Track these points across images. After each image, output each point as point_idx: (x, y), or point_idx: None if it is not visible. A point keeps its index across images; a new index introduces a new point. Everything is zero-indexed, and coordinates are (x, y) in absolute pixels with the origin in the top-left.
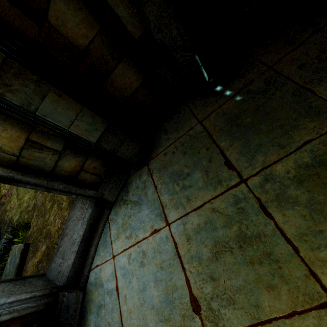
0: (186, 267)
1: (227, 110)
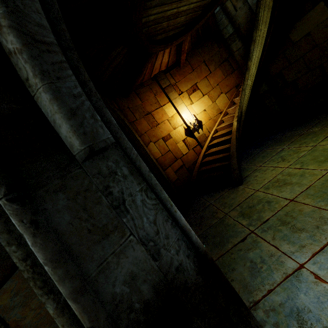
0: (325, 241)
1: (208, 250)
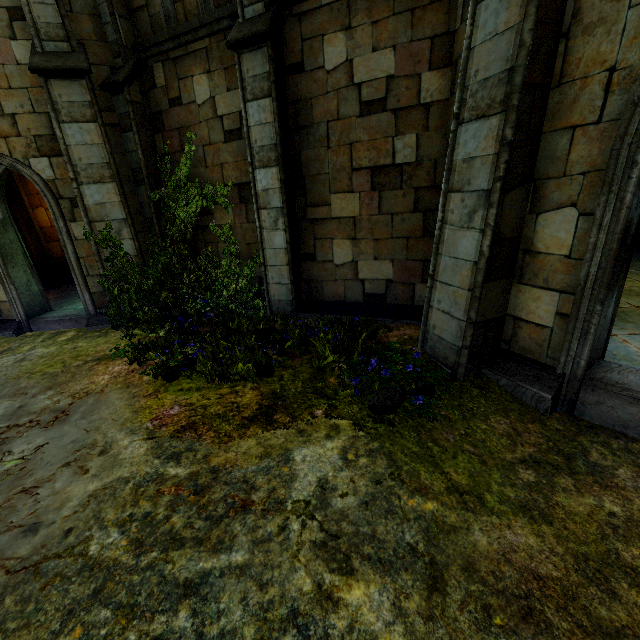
0: None
1: None
